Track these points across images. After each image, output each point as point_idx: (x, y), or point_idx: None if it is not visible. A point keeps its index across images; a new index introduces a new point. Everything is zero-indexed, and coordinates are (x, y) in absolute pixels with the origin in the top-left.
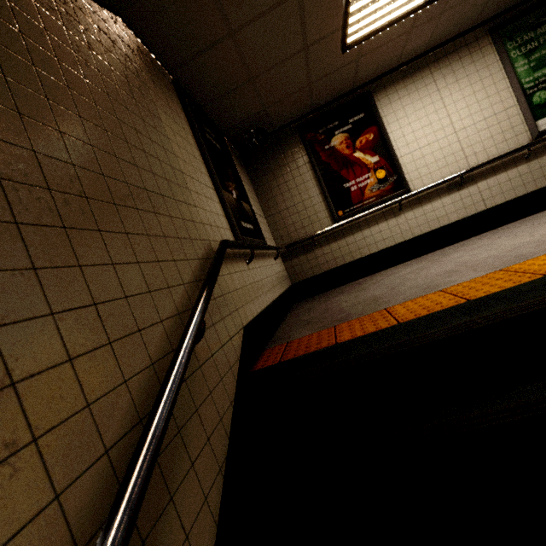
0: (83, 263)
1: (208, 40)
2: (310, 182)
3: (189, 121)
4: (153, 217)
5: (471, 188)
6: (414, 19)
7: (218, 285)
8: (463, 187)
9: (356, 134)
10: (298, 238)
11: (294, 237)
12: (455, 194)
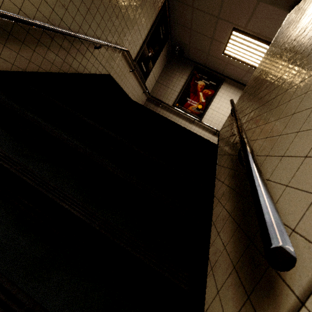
0: (93, 2)
1: (185, 1)
2: (180, 86)
3: (157, 16)
4: (115, 17)
5: (216, 138)
6: (249, 69)
7: (114, 56)
8: (215, 135)
9: (207, 87)
10: (158, 98)
11: (157, 97)
12: (210, 135)
